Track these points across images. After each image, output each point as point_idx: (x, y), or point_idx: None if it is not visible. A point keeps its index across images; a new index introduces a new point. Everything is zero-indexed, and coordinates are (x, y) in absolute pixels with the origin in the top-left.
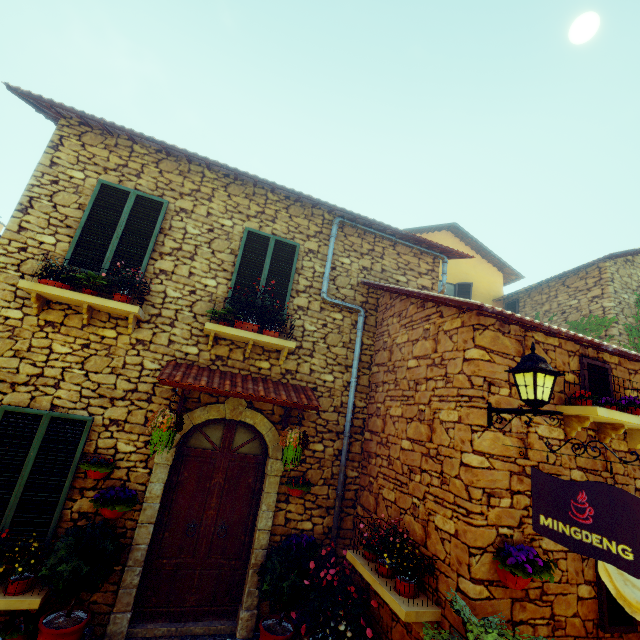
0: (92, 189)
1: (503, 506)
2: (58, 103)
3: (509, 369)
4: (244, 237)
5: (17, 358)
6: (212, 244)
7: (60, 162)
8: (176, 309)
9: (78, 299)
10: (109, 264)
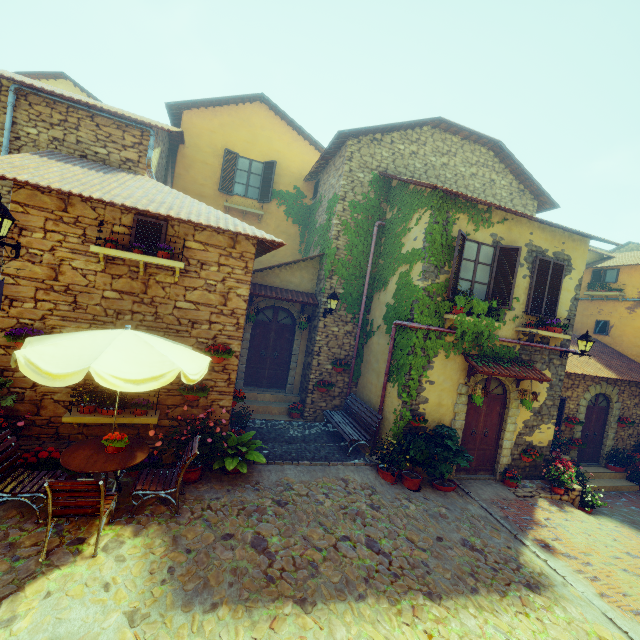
0: None
1: (27, 307)
2: None
3: (46, 220)
4: None
5: None
6: None
7: None
8: None
9: None
10: None
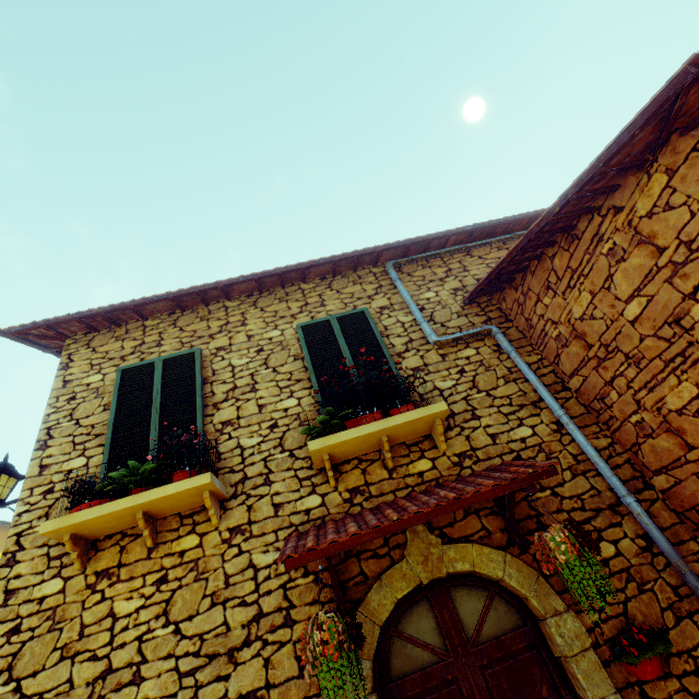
0: (114, 383)
1: None
2: (53, 318)
3: None
4: (300, 335)
5: (66, 660)
6: (269, 363)
7: (73, 377)
8: (263, 459)
9: (124, 507)
10: (156, 449)
